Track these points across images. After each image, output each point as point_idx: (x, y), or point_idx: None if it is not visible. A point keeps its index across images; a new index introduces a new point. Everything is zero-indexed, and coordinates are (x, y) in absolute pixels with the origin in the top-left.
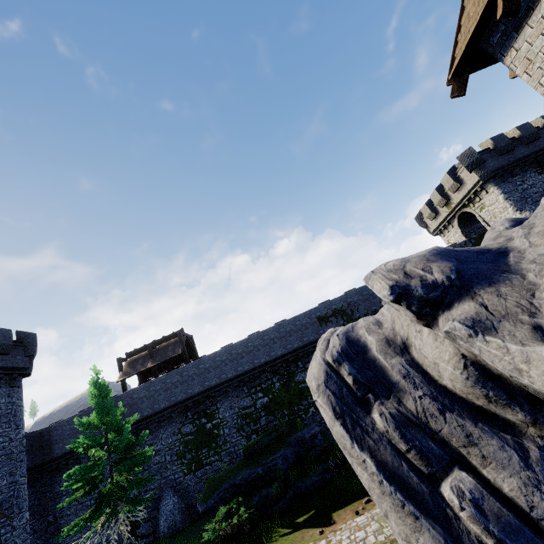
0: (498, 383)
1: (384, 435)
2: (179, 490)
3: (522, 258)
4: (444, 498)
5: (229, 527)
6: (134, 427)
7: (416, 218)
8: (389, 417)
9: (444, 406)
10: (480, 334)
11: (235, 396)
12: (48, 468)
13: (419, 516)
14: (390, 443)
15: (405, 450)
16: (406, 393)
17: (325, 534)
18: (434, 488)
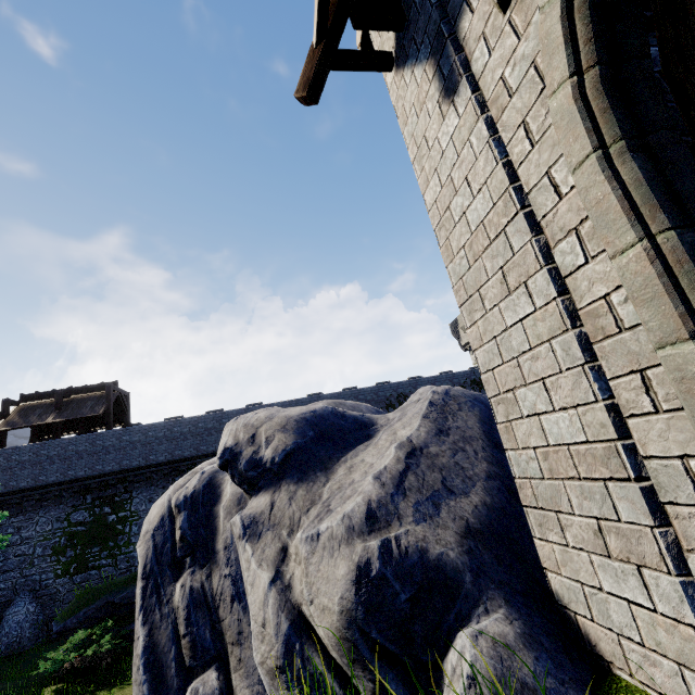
0: None
1: (175, 611)
2: (42, 597)
3: (354, 457)
4: None
5: (80, 659)
6: None
7: (451, 325)
8: (188, 592)
9: (237, 594)
10: (246, 539)
11: (160, 486)
12: None
13: None
14: (175, 622)
15: (183, 634)
16: (218, 567)
17: None
18: (186, 684)
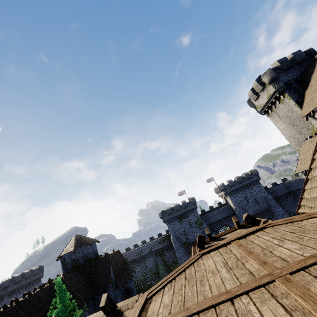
0: None
1: None
2: None
3: None
4: None
5: None
6: None
7: None
8: None
9: None
10: None
11: None
12: None
13: None
14: None
15: None
16: None
17: None
18: None
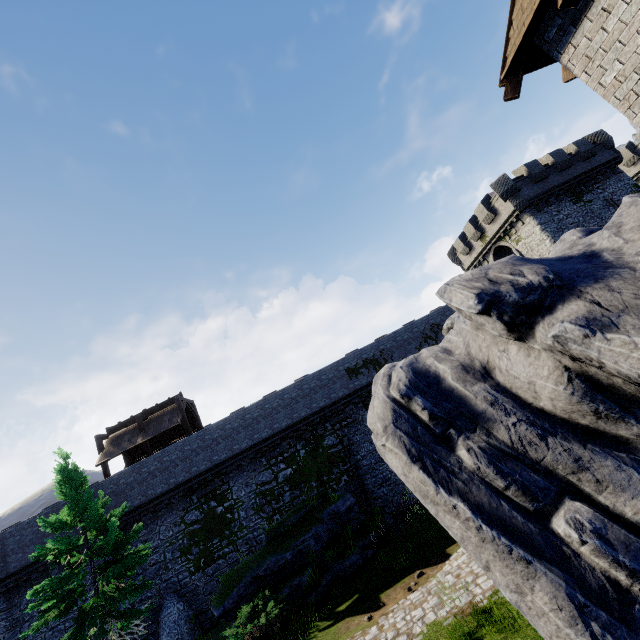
0: (609, 395)
1: (475, 474)
2: (185, 595)
3: (622, 254)
4: (557, 535)
5: (256, 629)
6: (122, 521)
7: (448, 254)
8: (480, 452)
9: (544, 431)
10: (599, 332)
11: (251, 470)
12: (3, 588)
13: (531, 560)
14: (483, 482)
15: (504, 486)
16: (496, 422)
17: (374, 619)
18: (544, 525)
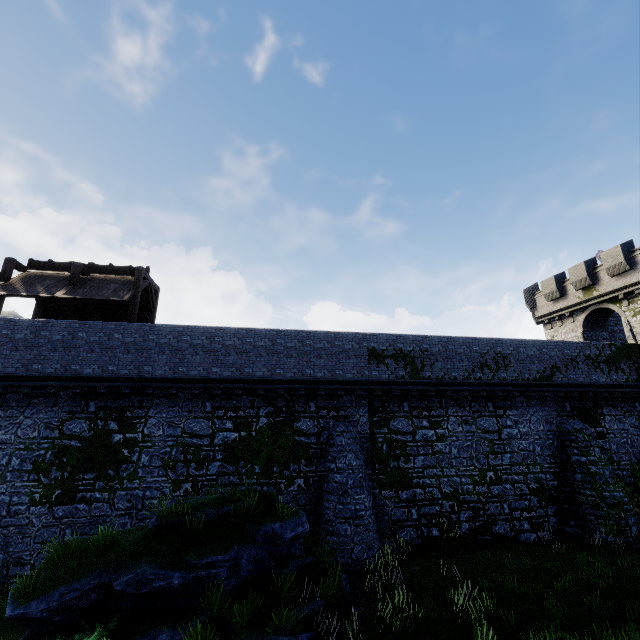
0: None
1: None
2: (8, 527)
3: None
4: None
5: None
6: None
7: (525, 291)
8: None
9: None
10: None
11: (185, 409)
12: None
13: None
14: None
15: None
16: None
17: None
18: None
